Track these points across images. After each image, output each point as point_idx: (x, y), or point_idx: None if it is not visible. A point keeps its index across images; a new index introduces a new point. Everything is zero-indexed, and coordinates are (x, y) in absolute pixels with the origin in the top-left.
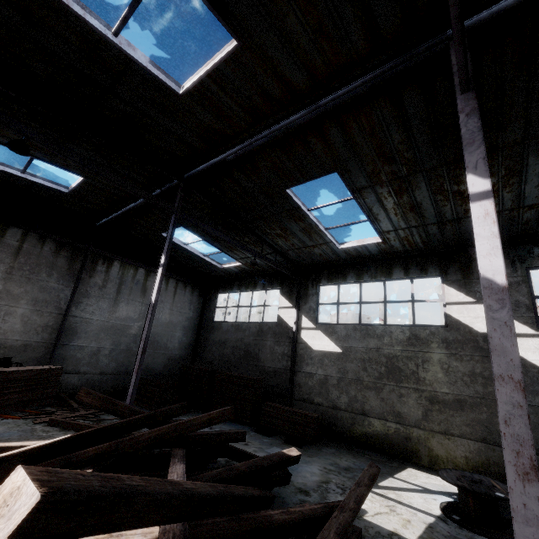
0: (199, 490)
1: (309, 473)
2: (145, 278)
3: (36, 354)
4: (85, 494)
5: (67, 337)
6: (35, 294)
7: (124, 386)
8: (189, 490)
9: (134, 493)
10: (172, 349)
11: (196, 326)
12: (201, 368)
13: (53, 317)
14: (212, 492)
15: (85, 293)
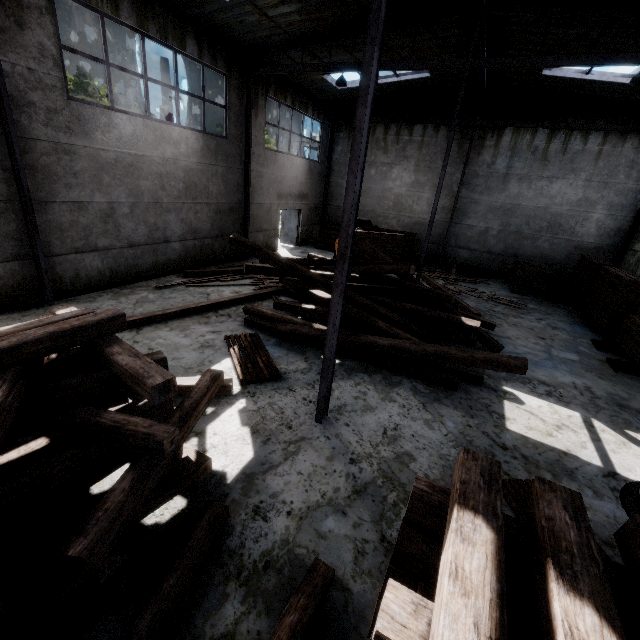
0: (305, 272)
1: (546, 374)
2: (546, 142)
3: (437, 231)
4: (241, 242)
5: (459, 217)
6: (434, 180)
7: (512, 269)
8: (297, 268)
9: (260, 251)
10: (582, 236)
11: (638, 203)
12: (591, 261)
13: (447, 199)
14: (317, 279)
15: (473, 174)
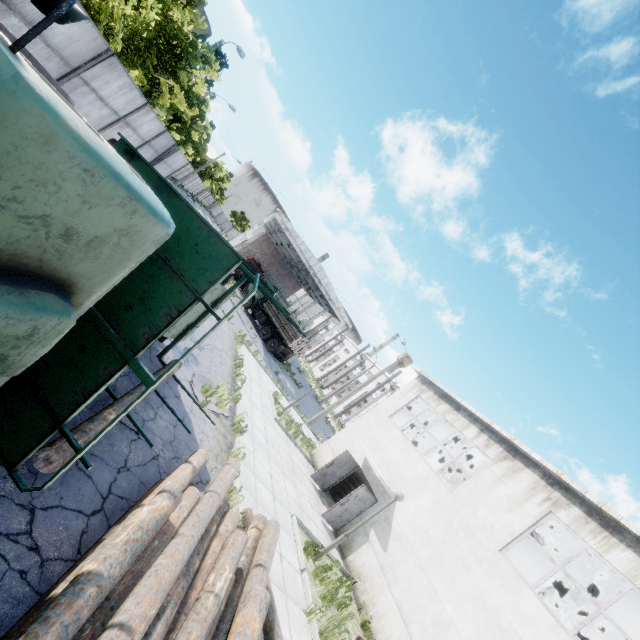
0: None
1: None
2: None
3: None
4: None
5: None
6: None
7: None
8: None
9: None
10: None
11: None
12: None
13: None
14: None
15: None
